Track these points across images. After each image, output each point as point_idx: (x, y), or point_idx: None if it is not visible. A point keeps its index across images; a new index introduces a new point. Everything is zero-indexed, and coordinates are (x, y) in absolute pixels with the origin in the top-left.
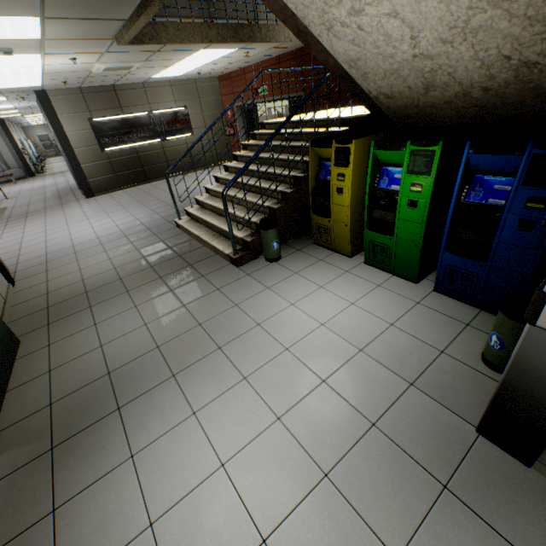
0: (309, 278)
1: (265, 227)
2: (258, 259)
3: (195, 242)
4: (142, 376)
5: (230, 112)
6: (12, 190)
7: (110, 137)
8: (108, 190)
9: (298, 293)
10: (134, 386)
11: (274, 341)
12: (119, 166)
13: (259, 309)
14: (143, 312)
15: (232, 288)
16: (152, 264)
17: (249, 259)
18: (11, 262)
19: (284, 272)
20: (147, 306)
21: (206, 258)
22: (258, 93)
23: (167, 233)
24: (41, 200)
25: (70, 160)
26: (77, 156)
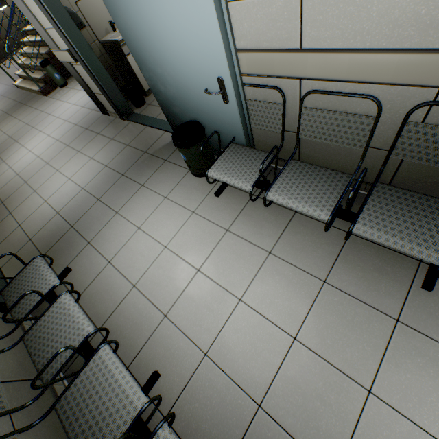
0: (77, 89)
1: (43, 66)
2: (57, 89)
3: (28, 93)
4: (5, 146)
5: None
6: None
7: None
8: None
9: (69, 97)
10: (3, 150)
11: (54, 117)
12: None
13: (52, 109)
14: (3, 130)
15: (42, 106)
16: (6, 112)
17: (52, 90)
18: None
19: (67, 90)
20: (5, 128)
21: (32, 99)
22: None
23: (13, 94)
24: None
25: None
26: None
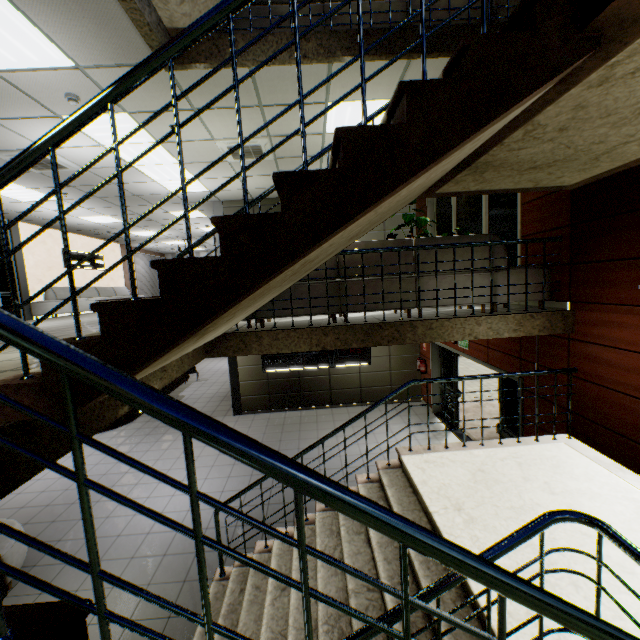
0: None
1: None
2: None
3: None
4: None
5: (425, 344)
6: (215, 366)
7: (275, 359)
8: (257, 410)
9: None
10: None
11: None
12: (275, 387)
13: None
14: None
15: None
16: None
17: None
18: (63, 530)
19: None
20: None
21: None
22: (456, 342)
23: (195, 591)
24: (210, 395)
25: (231, 376)
26: (239, 373)
